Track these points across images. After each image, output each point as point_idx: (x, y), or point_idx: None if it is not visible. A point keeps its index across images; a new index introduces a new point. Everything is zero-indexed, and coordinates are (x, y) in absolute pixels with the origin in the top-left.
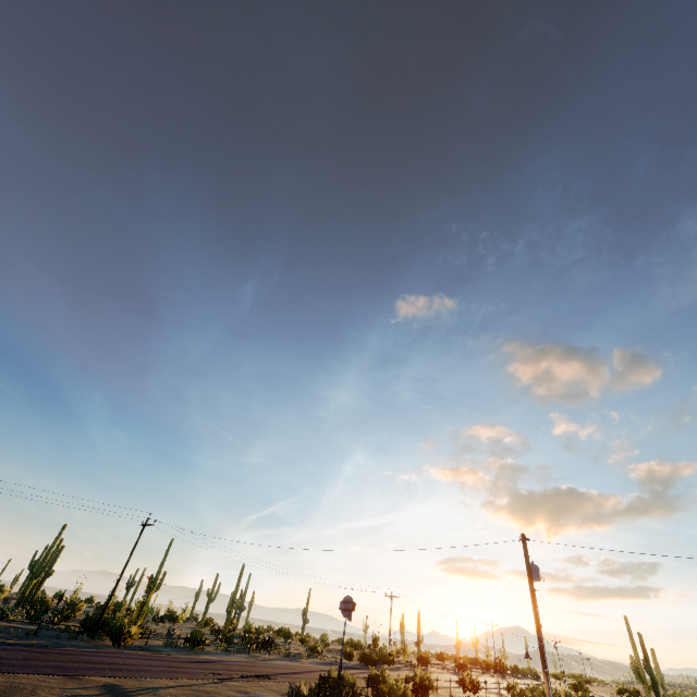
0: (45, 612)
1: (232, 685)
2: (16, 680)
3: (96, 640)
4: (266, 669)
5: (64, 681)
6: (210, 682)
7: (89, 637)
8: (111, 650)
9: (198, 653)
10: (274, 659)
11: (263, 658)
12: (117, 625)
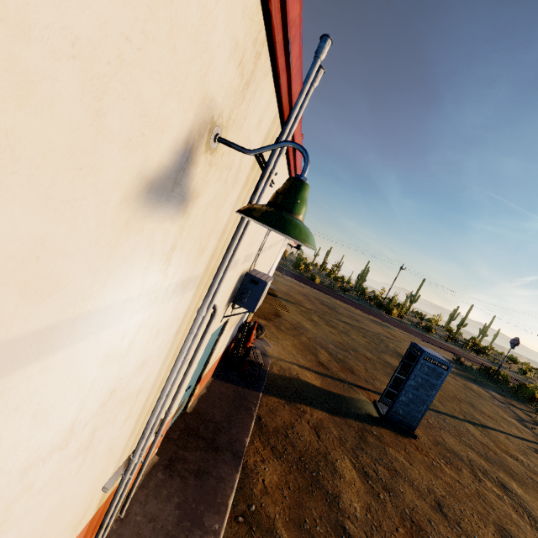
0: (363, 295)
1: (429, 345)
2: (349, 307)
3: (380, 311)
4: (461, 354)
5: (362, 313)
6: (419, 340)
7: (377, 309)
8: (384, 315)
9: (427, 334)
10: (479, 358)
11: (470, 354)
12: (387, 308)
